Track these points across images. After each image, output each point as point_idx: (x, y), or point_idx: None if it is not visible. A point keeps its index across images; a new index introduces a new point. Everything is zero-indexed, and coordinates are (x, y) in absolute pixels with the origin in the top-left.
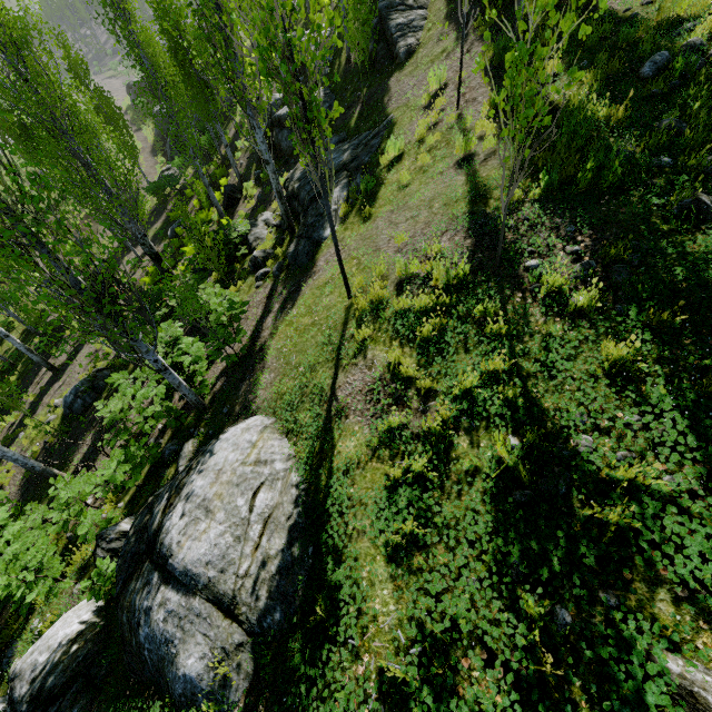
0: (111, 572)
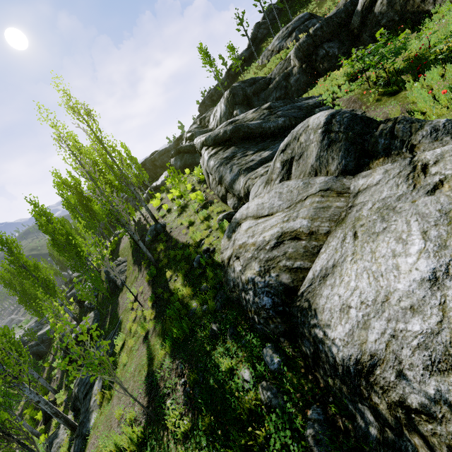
0: None
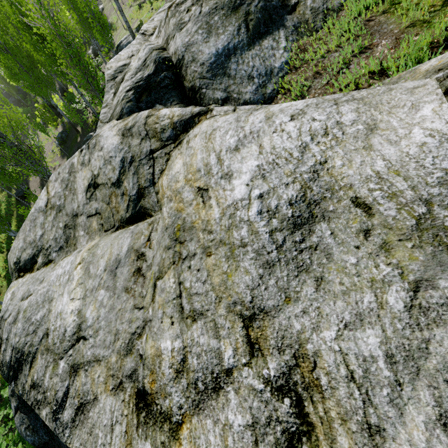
0: None
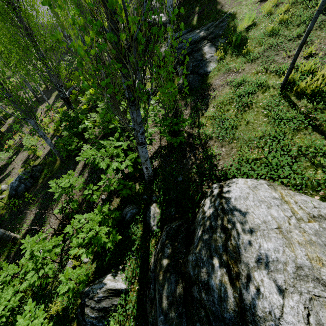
0: None
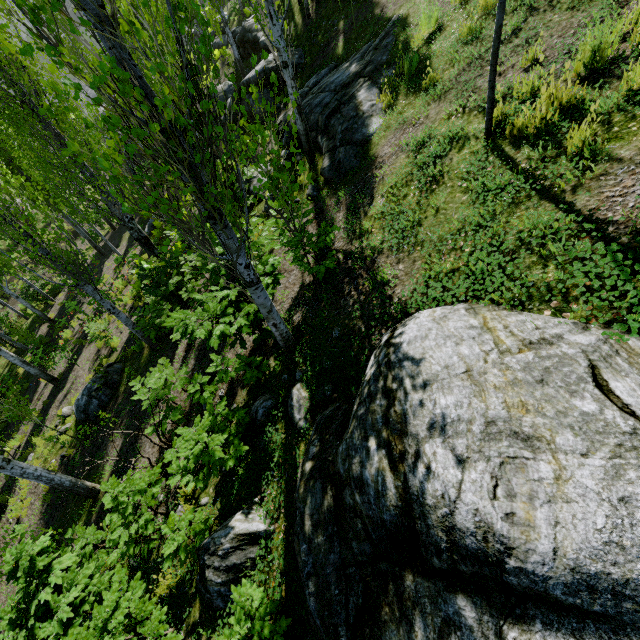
0: (259, 606)
